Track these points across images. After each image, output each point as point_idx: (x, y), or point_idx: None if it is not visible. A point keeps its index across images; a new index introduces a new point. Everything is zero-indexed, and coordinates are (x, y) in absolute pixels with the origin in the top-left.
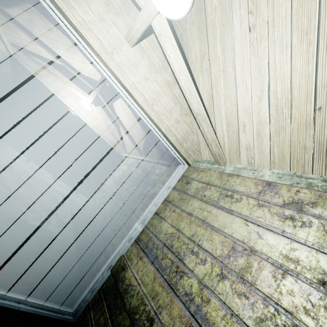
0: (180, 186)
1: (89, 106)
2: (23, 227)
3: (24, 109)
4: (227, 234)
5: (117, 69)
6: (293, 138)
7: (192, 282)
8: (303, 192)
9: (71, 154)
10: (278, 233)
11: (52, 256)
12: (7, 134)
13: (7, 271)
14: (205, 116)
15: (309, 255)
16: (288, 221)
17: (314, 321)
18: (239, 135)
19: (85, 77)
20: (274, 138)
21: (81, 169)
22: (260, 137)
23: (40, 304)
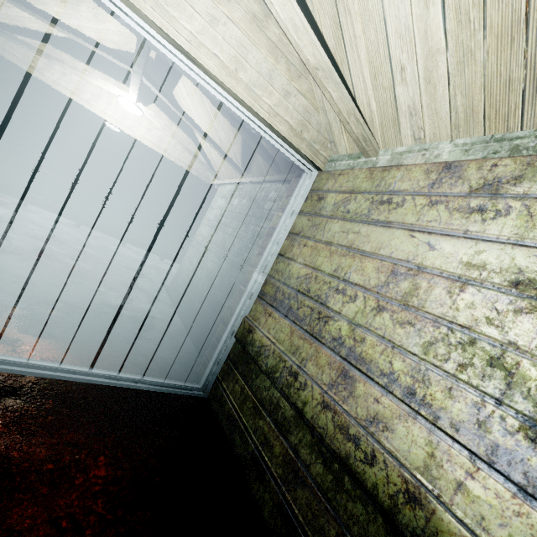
0: (309, 208)
1: (135, 108)
2: (108, 309)
3: (37, 142)
4: (384, 256)
5: (158, 14)
6: (488, 70)
7: (341, 325)
8: (502, 165)
9: (135, 201)
10: (458, 236)
11: (156, 337)
12: (31, 189)
13: (110, 355)
14: (329, 68)
15: (502, 254)
16: (475, 215)
17: (498, 329)
18: (396, 90)
19: (110, 50)
20: (455, 80)
21: (157, 222)
22: (431, 84)
23: (161, 382)
